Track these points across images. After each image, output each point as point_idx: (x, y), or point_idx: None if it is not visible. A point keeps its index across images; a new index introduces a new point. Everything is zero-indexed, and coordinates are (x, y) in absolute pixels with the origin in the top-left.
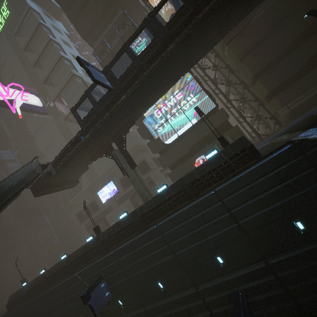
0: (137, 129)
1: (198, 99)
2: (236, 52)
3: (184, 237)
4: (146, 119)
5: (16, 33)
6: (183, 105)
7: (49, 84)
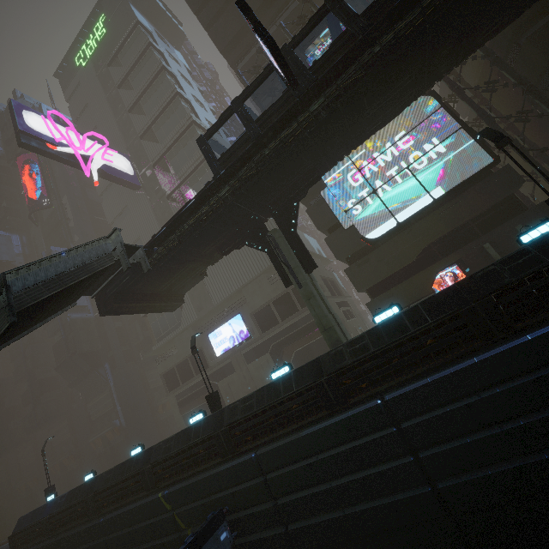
0: (308, 210)
1: (449, 147)
2: (546, 49)
3: (471, 440)
4: (328, 189)
5: (110, 62)
6: (413, 160)
7: (149, 139)
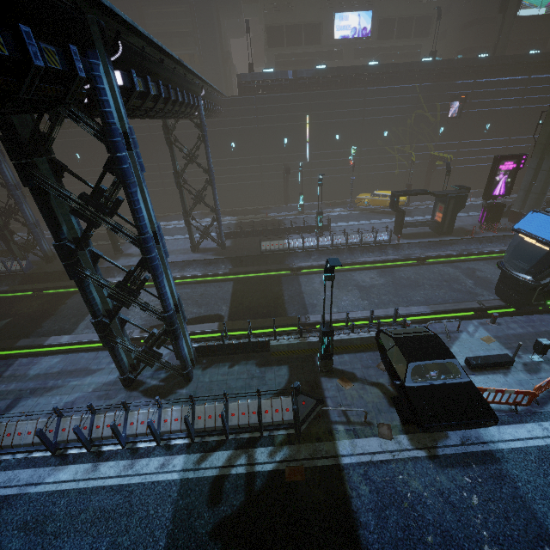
0: None
1: None
2: None
3: (538, 97)
4: None
5: None
6: None
7: None
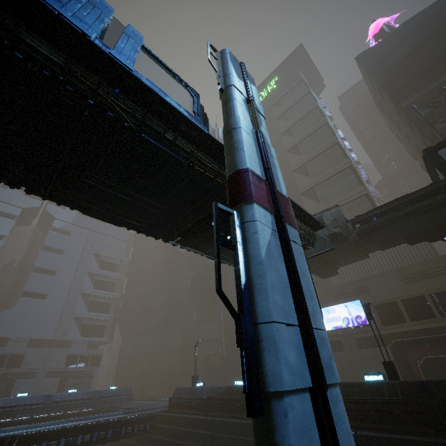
0: None
1: None
2: None
3: None
4: None
5: (274, 104)
6: None
7: (293, 153)
